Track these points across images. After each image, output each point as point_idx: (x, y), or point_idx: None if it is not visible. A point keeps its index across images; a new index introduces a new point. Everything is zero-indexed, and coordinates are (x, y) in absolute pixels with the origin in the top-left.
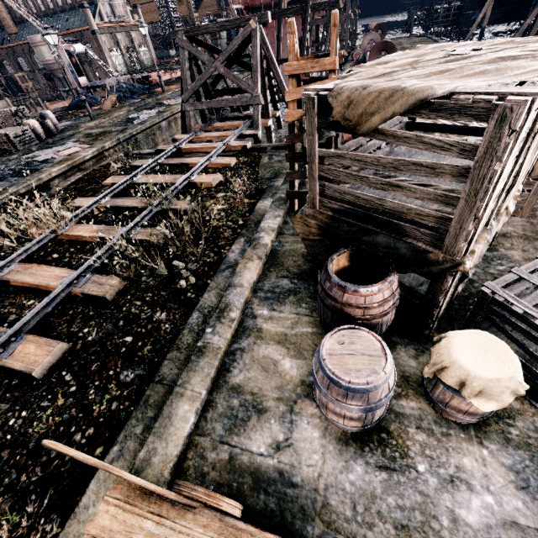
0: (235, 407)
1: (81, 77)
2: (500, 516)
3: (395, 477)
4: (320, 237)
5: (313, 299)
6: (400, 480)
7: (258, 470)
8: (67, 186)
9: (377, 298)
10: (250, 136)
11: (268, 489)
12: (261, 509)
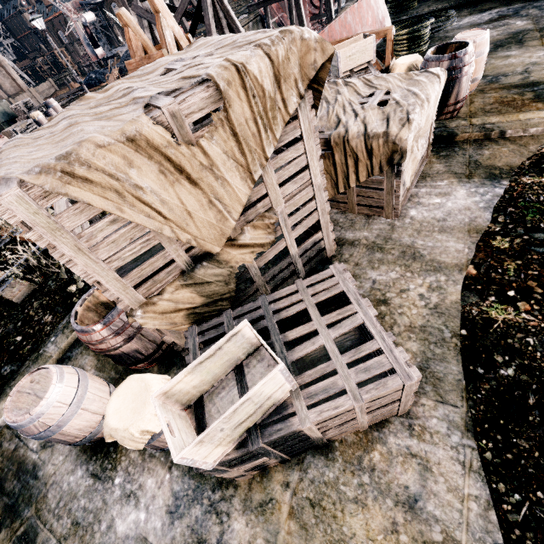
0: None
1: (97, 49)
2: (140, 531)
3: (97, 485)
4: None
5: None
6: (98, 488)
7: (24, 461)
8: None
9: (94, 337)
10: None
11: (21, 477)
12: (9, 491)
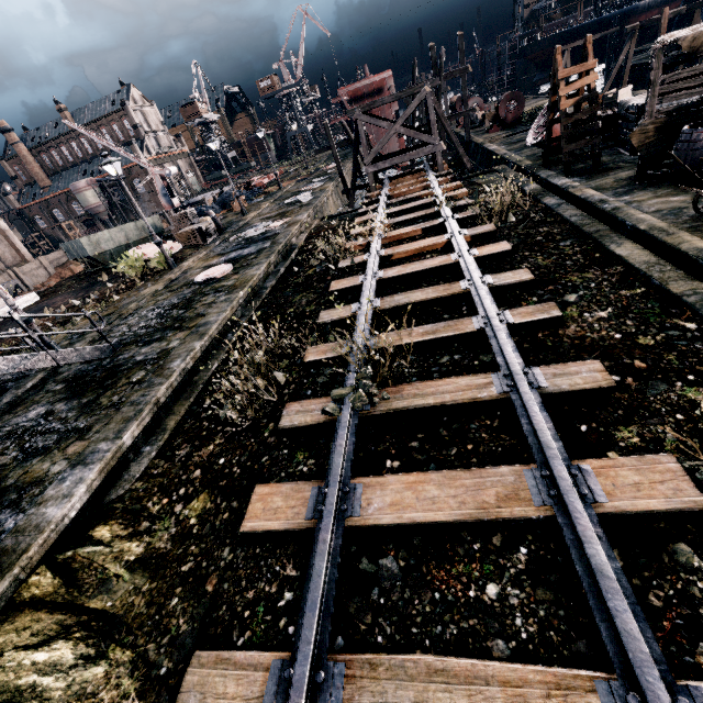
0: (667, 213)
1: (173, 199)
2: None
3: None
4: (655, 138)
5: (652, 186)
6: None
7: None
8: (304, 242)
9: None
10: (445, 175)
11: None
12: None
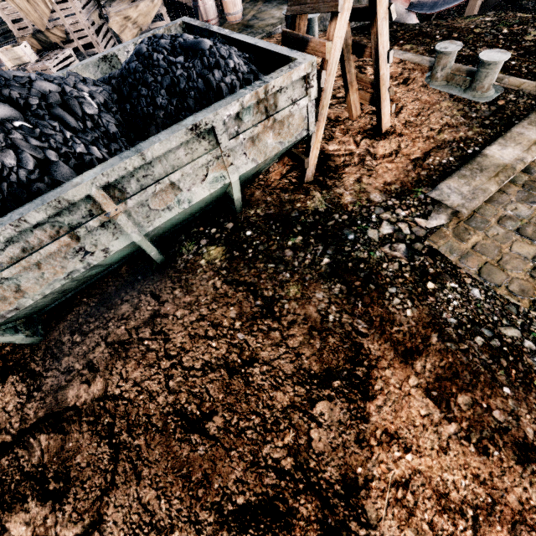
0: None
1: None
2: None
3: None
4: None
5: None
6: None
7: None
8: None
9: None
10: None
11: None
12: None
